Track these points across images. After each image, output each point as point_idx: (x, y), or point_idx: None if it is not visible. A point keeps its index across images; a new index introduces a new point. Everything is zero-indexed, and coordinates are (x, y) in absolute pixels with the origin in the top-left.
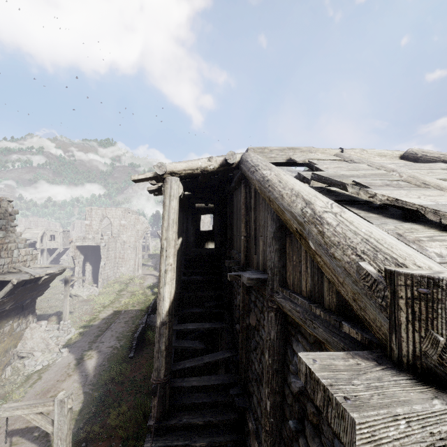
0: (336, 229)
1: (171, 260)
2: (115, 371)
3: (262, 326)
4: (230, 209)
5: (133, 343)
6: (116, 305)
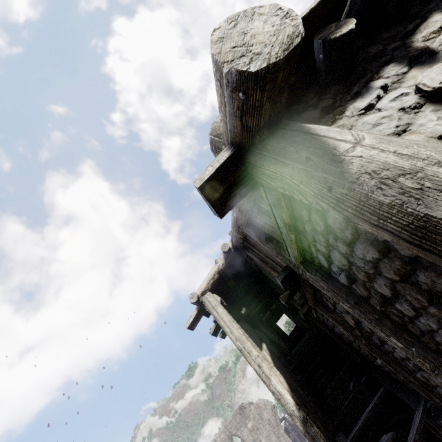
0: None
1: (255, 352)
2: None
3: None
4: (272, 283)
5: None
6: None
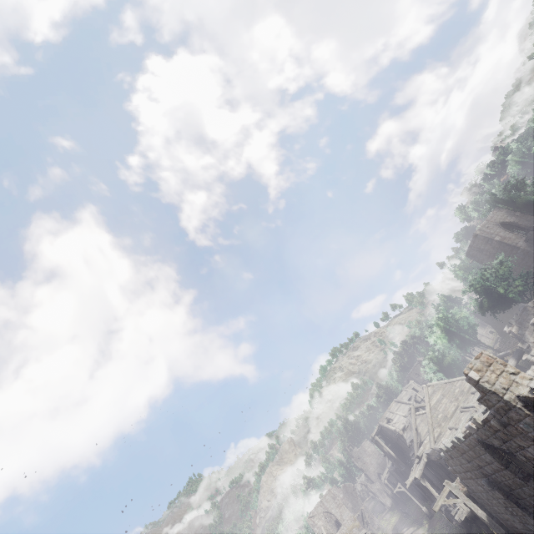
0: (392, 429)
1: (387, 448)
2: (411, 517)
3: (402, 442)
4: (384, 432)
5: (409, 513)
6: (389, 530)
